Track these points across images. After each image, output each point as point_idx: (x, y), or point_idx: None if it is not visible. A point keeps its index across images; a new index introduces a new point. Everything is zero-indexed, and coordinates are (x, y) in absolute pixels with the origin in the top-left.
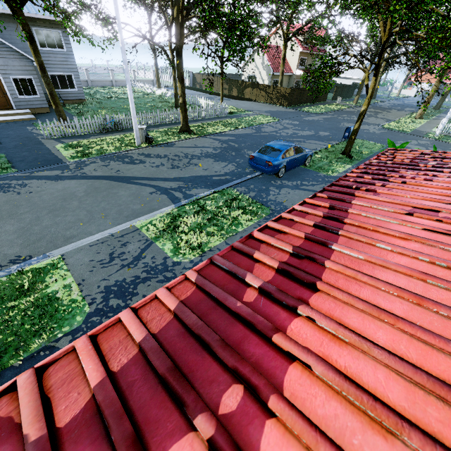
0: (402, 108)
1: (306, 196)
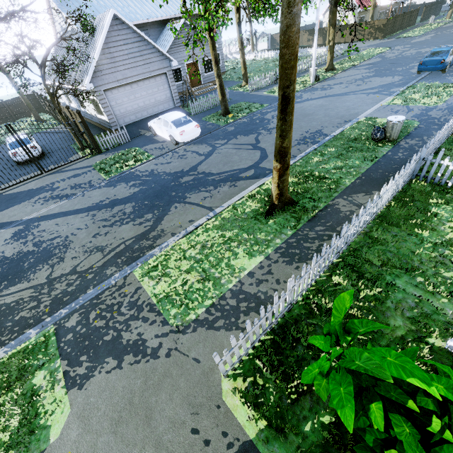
0: None
1: None
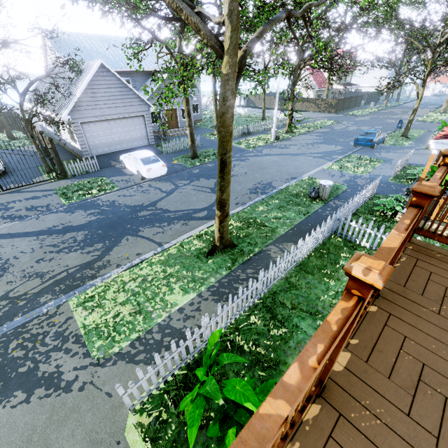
0: (424, 106)
1: (397, 154)
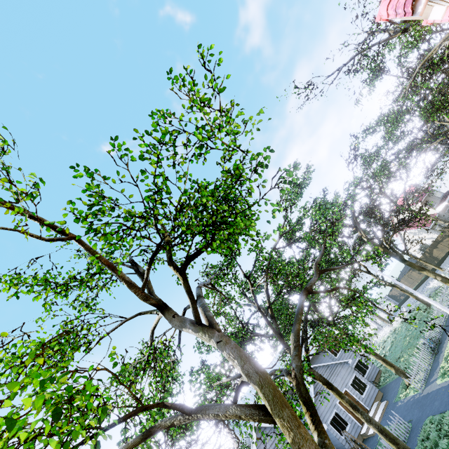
0: None
1: None
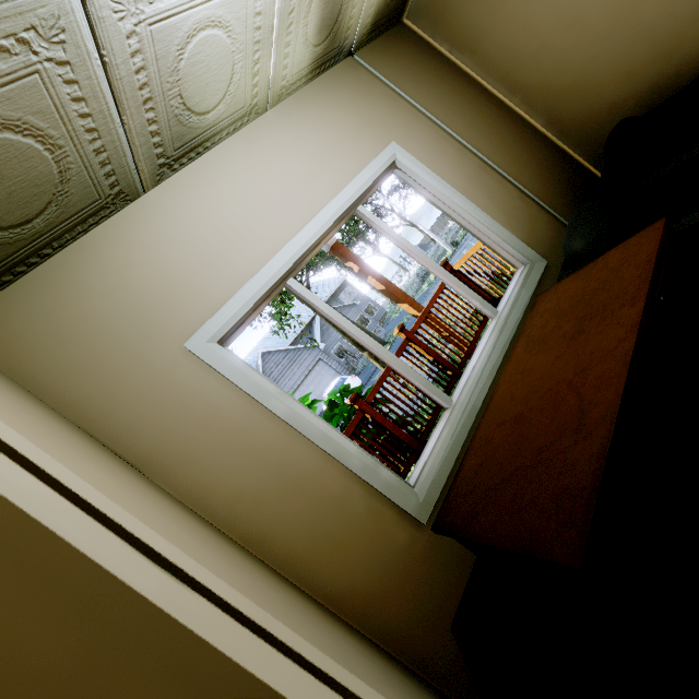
0: None
1: None
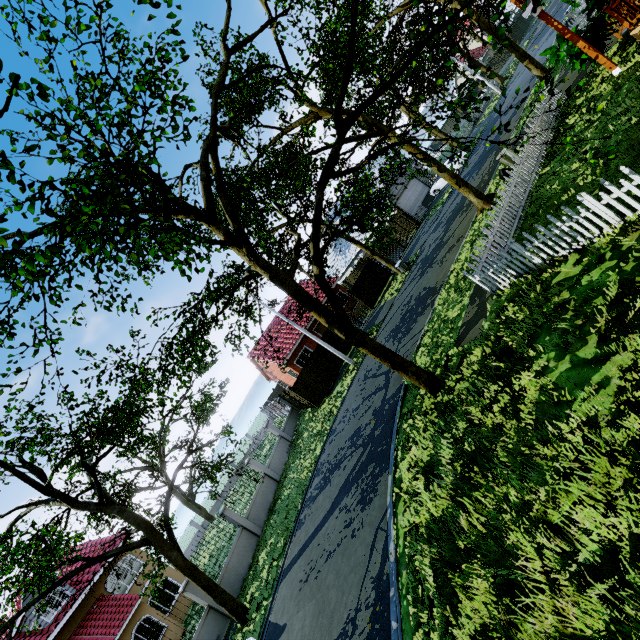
0: None
1: None
